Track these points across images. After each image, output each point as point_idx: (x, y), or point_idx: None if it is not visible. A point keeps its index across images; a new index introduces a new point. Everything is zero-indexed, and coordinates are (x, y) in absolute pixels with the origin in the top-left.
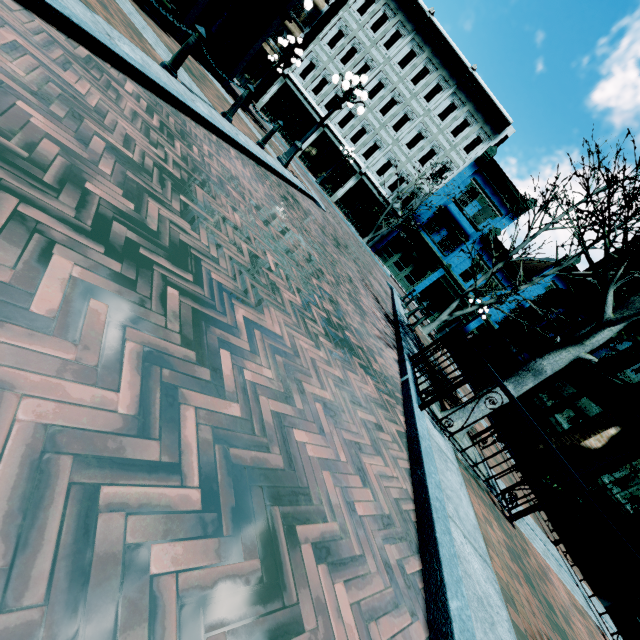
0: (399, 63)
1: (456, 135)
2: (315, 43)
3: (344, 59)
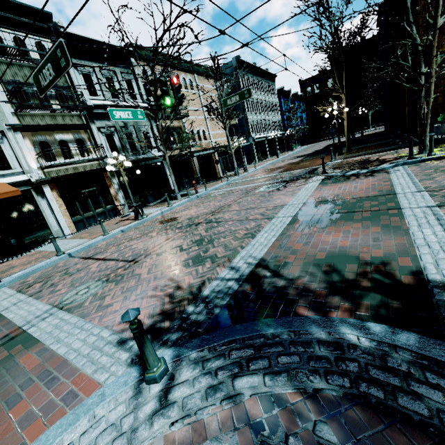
0: (257, 91)
1: (272, 94)
2: (248, 116)
3: (252, 110)
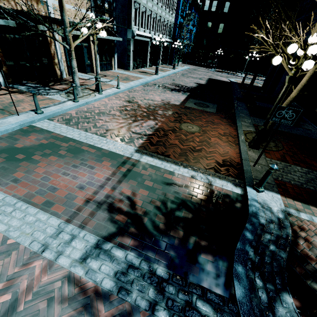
0: None
1: None
2: None
3: None
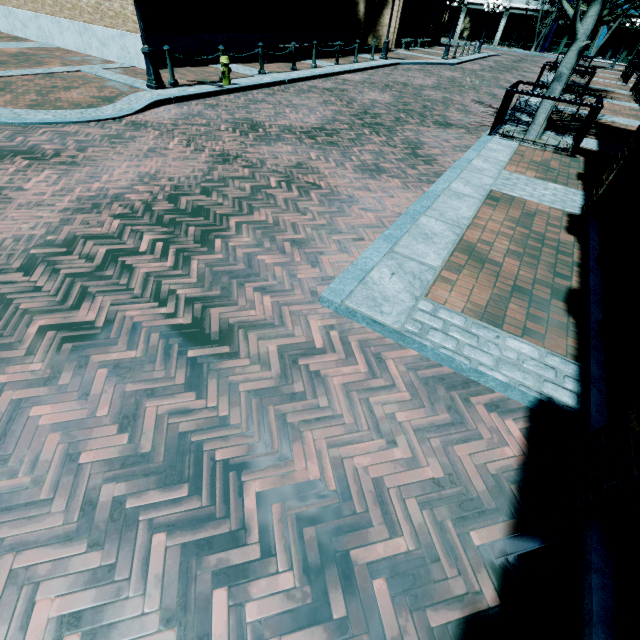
0: None
1: None
2: None
3: None
